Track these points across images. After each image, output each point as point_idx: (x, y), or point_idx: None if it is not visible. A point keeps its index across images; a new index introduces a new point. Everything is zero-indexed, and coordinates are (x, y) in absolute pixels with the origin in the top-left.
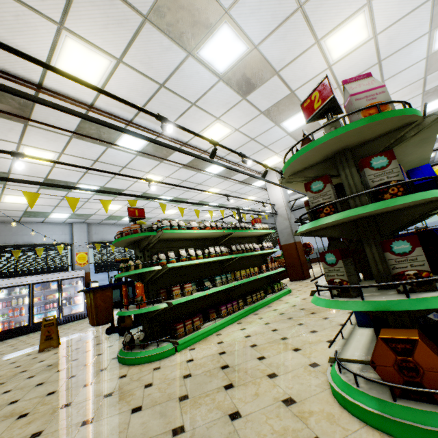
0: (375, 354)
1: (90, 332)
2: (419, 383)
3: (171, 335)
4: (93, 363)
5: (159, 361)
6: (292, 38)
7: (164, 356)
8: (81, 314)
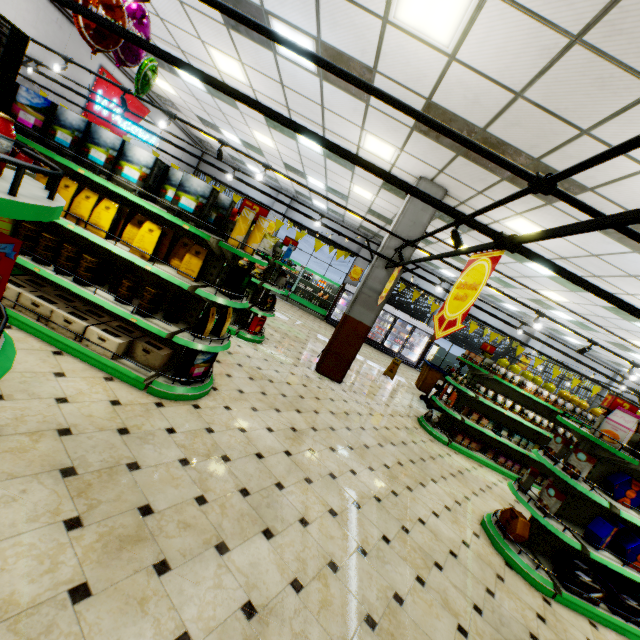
0: (504, 510)
1: (411, 386)
2: (506, 528)
3: (451, 436)
4: (406, 408)
5: (435, 440)
6: None
7: (439, 440)
8: (411, 362)
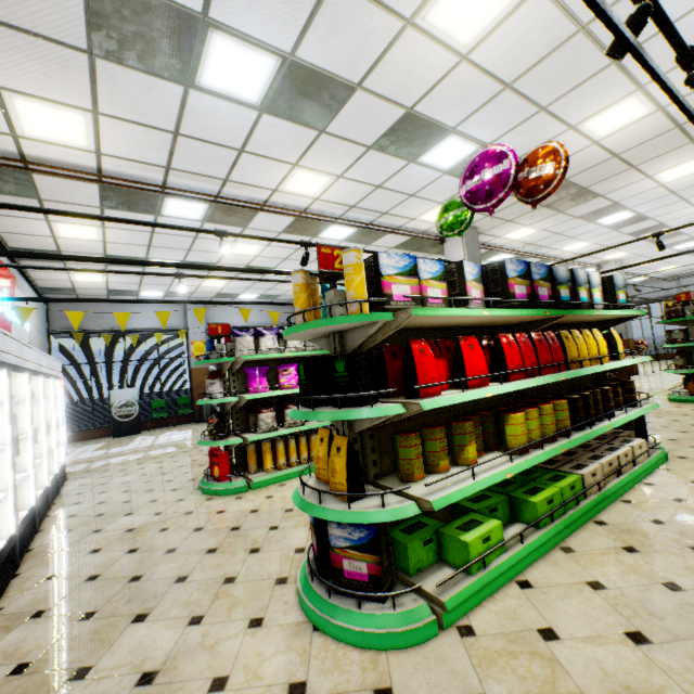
0: (687, 386)
1: None
2: None
3: None
4: None
5: None
6: (672, 207)
7: None
8: None
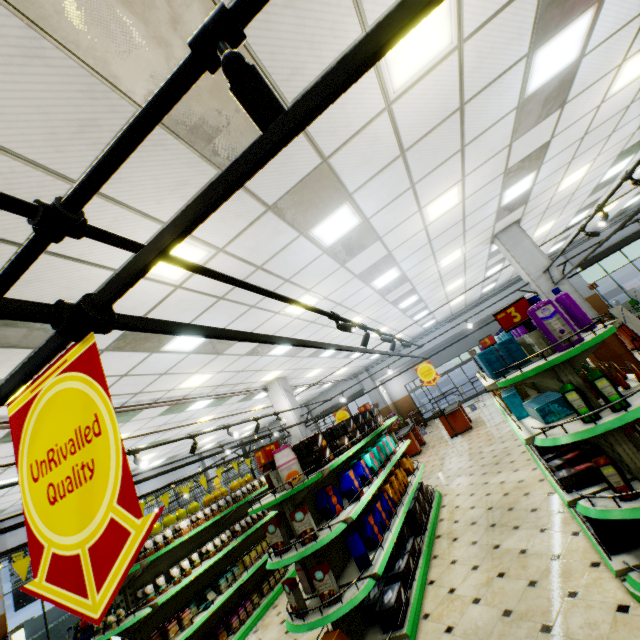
0: None
1: None
2: None
3: None
4: None
5: None
6: (253, 318)
7: None
8: None
